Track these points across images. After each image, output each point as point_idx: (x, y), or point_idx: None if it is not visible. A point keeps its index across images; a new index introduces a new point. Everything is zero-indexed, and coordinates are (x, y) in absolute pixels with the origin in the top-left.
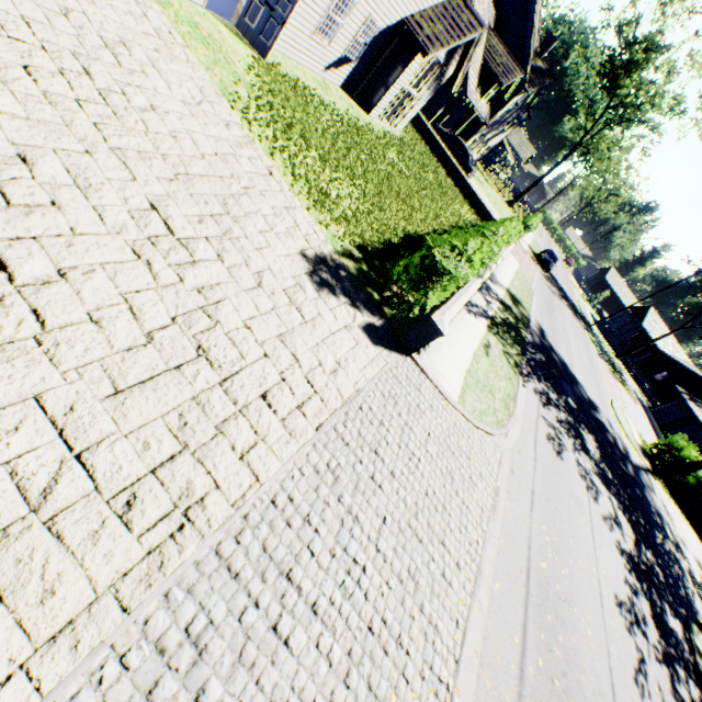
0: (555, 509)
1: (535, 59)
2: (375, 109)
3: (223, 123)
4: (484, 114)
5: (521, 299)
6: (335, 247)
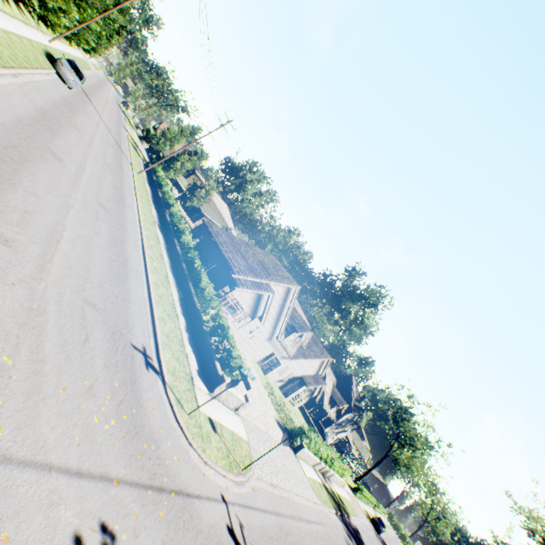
0: (340, 543)
1: (355, 401)
2: (288, 396)
3: (262, 386)
4: (333, 416)
5: (346, 505)
6: (279, 421)
